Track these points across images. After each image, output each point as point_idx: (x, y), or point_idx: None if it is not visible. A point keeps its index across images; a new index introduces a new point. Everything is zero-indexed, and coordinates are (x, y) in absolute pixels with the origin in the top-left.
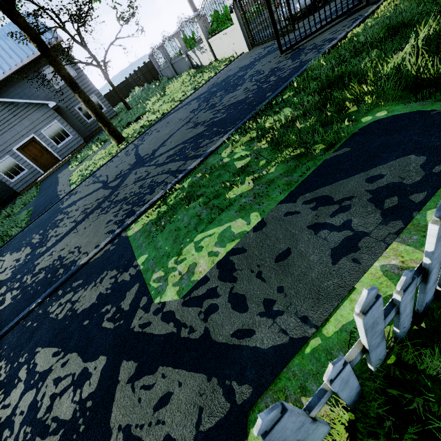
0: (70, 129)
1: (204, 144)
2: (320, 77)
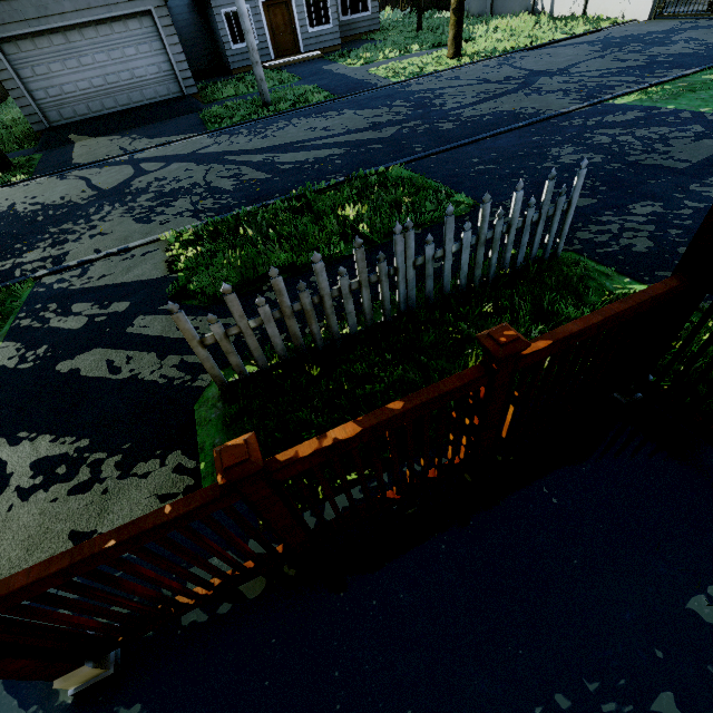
0: (335, 14)
1: (660, 72)
2: None
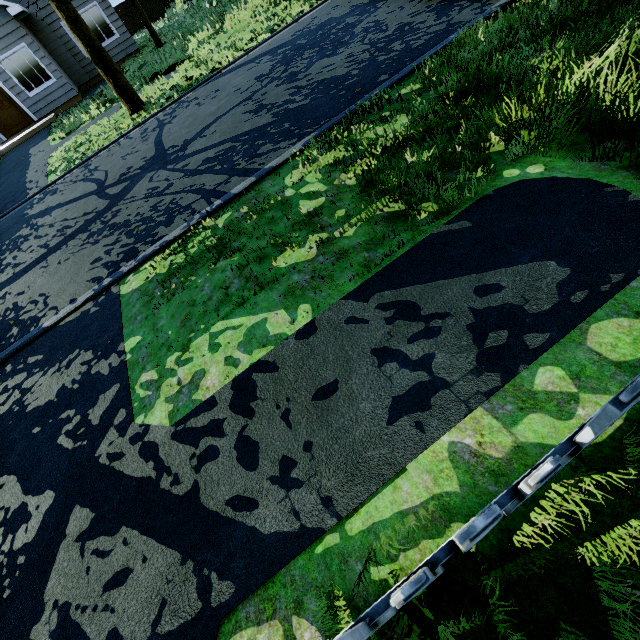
0: (51, 66)
1: (264, 151)
2: (468, 68)
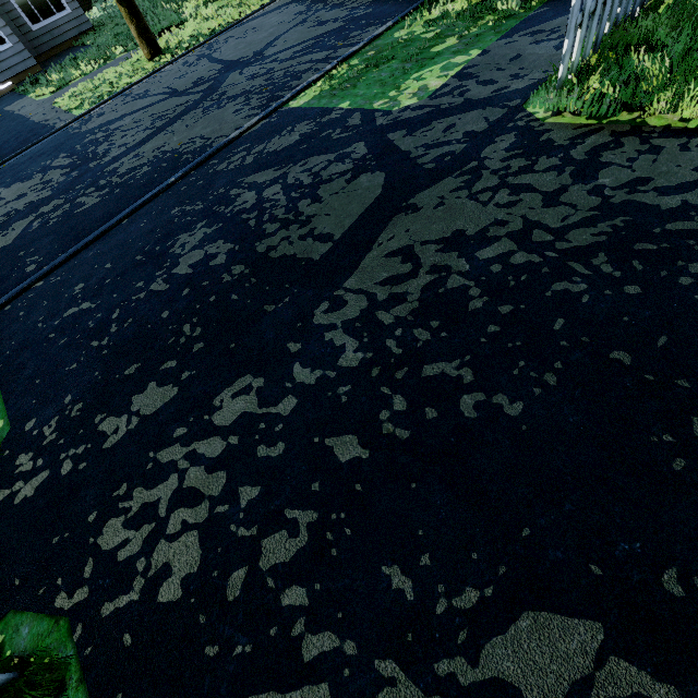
0: (7, 29)
1: (355, 34)
2: None
